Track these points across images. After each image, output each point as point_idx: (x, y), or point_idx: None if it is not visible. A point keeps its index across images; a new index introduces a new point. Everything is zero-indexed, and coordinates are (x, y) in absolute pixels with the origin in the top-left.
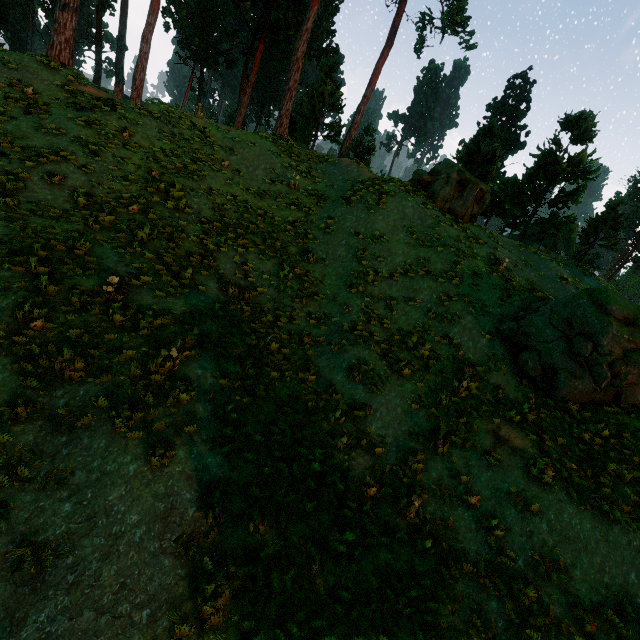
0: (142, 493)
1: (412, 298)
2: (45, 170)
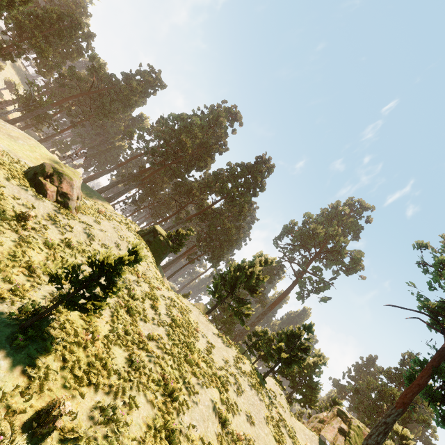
0: None
1: None
2: None
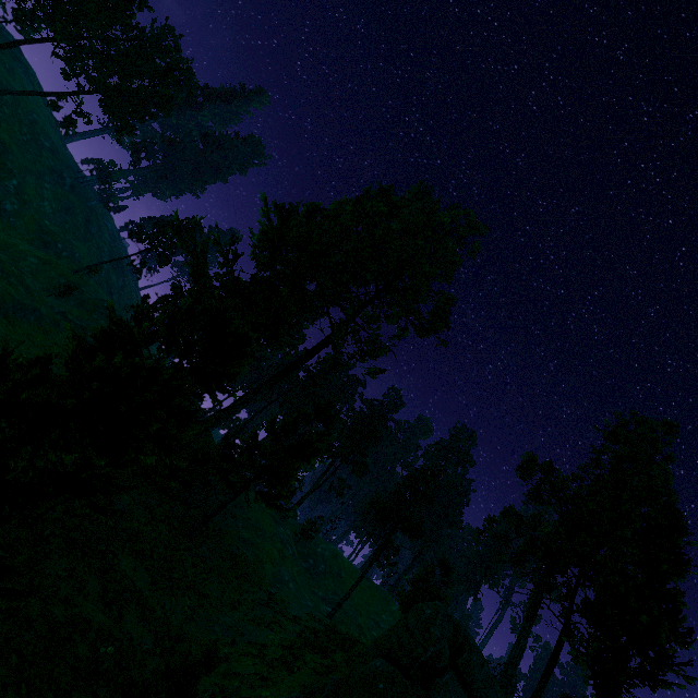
0: None
1: None
2: (391, 619)
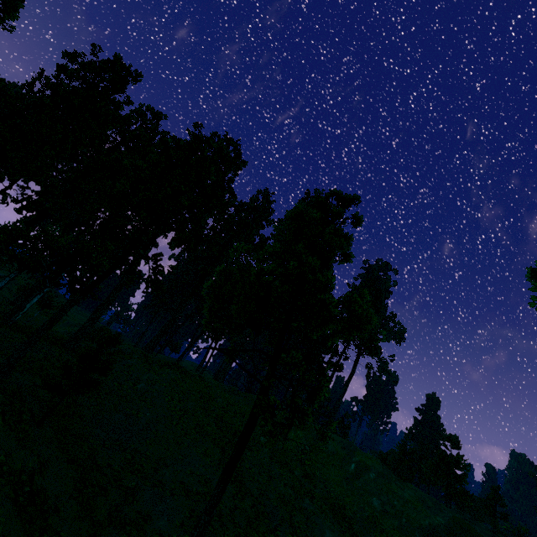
0: (332, 536)
1: (388, 511)
2: None
